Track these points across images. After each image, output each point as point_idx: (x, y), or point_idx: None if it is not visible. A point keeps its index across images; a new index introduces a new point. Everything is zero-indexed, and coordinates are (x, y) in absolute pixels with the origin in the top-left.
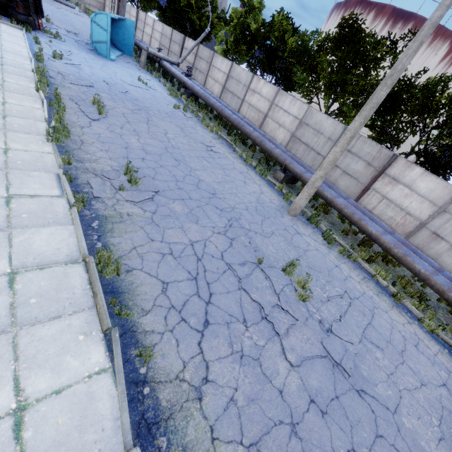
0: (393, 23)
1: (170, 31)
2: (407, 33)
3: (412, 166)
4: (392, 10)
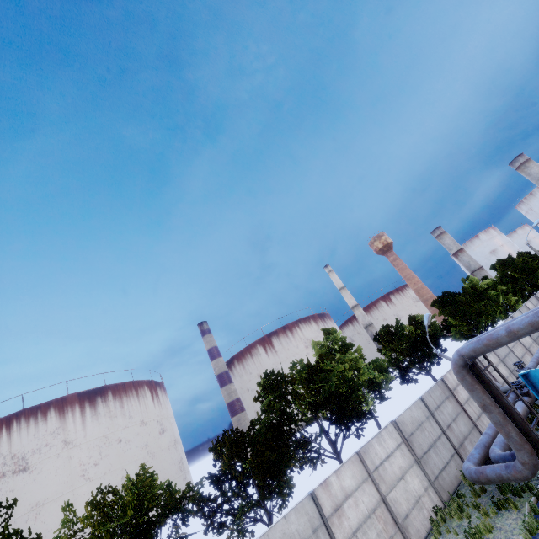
0: (90, 403)
1: (419, 405)
2: (443, 294)
3: (525, 304)
4: (78, 396)
